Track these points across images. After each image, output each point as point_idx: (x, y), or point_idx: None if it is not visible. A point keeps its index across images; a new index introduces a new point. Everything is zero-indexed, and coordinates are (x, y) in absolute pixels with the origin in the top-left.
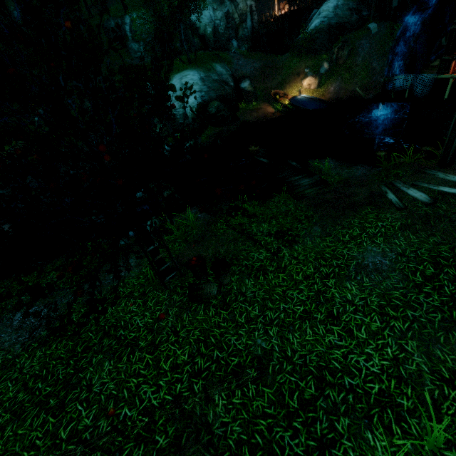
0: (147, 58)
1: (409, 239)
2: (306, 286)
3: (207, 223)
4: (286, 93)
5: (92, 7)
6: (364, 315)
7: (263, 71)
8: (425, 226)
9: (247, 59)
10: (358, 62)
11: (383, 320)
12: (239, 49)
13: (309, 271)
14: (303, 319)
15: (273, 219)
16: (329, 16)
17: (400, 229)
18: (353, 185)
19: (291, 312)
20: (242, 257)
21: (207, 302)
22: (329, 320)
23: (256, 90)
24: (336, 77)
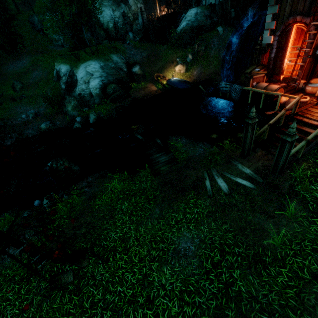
0: (65, 45)
1: (210, 225)
2: (138, 269)
3: (89, 198)
4: (165, 76)
5: (20, 4)
6: (169, 300)
7: (149, 58)
8: (222, 213)
9: (137, 49)
10: (211, 54)
11: (180, 306)
12: (132, 40)
13: (143, 254)
14: (129, 303)
15: (133, 196)
16: (192, 20)
17: (206, 216)
18: (190, 167)
19: (123, 295)
20: (103, 237)
21: (65, 288)
22: (146, 304)
23: (144, 72)
24: (198, 64)
